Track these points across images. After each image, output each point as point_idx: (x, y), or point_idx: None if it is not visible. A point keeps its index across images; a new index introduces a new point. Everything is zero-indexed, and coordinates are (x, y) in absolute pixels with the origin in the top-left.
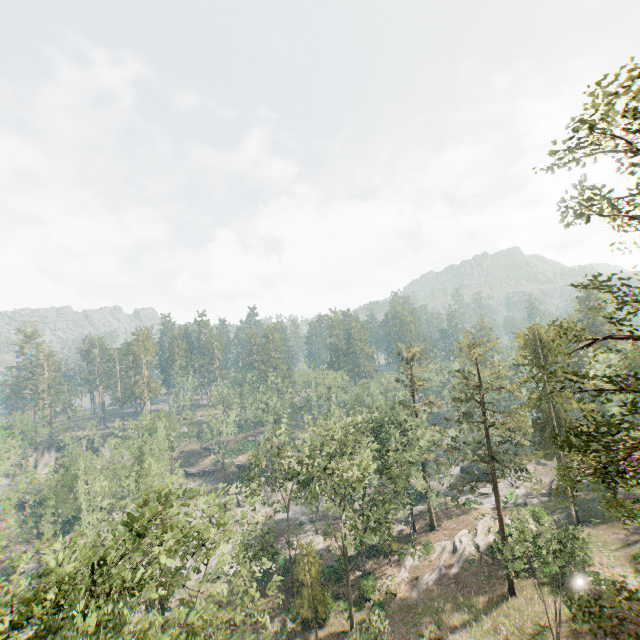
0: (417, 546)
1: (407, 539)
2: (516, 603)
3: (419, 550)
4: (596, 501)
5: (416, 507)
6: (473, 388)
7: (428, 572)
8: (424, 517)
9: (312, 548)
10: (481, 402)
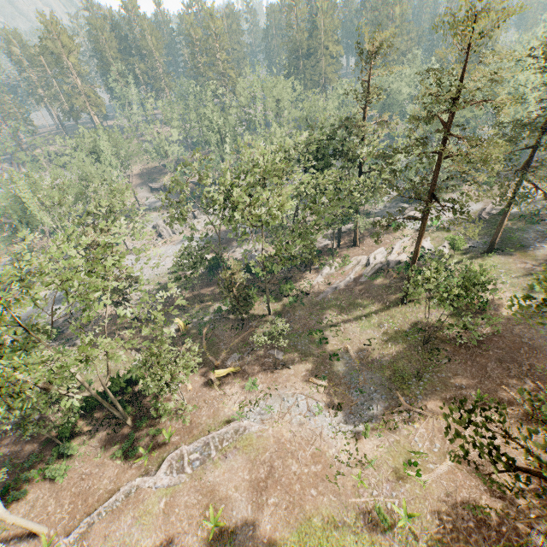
0: (337, 258)
1: (330, 252)
2: (404, 310)
3: (337, 262)
4: (520, 231)
5: (346, 225)
6: (444, 101)
7: (339, 279)
8: (350, 235)
9: (233, 268)
10: (447, 124)
